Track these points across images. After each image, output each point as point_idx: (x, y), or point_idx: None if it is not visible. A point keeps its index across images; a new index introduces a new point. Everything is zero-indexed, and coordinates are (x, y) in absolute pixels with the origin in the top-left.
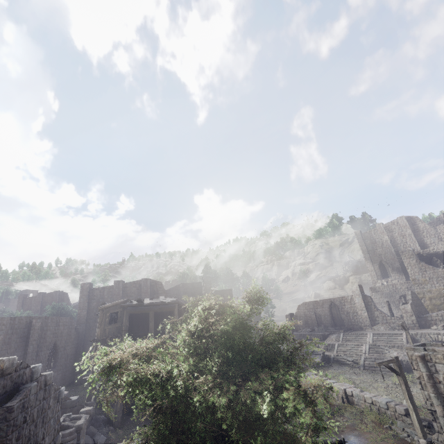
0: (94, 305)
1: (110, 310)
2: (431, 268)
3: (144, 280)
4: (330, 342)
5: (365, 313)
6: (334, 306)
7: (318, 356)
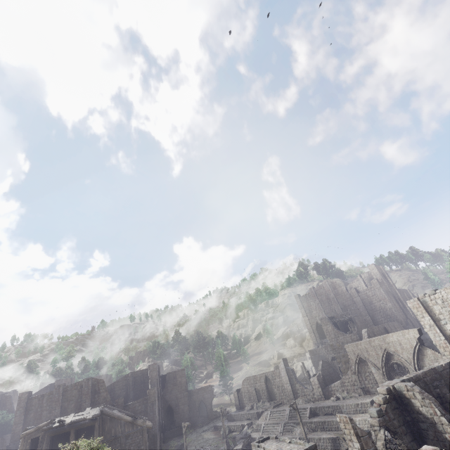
0: (31, 417)
1: (32, 436)
2: (342, 333)
3: (86, 380)
4: (261, 421)
5: (289, 387)
6: (268, 380)
7: (245, 440)
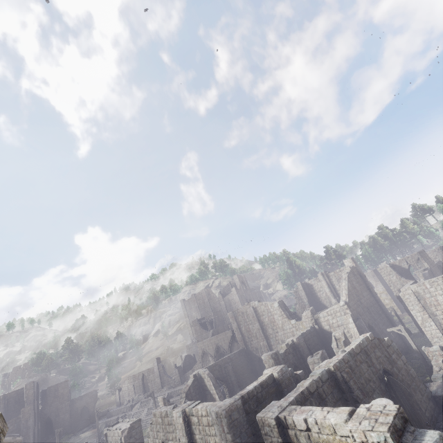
0: None
1: None
2: (205, 331)
3: None
4: (133, 411)
5: (159, 379)
6: (145, 377)
7: None
